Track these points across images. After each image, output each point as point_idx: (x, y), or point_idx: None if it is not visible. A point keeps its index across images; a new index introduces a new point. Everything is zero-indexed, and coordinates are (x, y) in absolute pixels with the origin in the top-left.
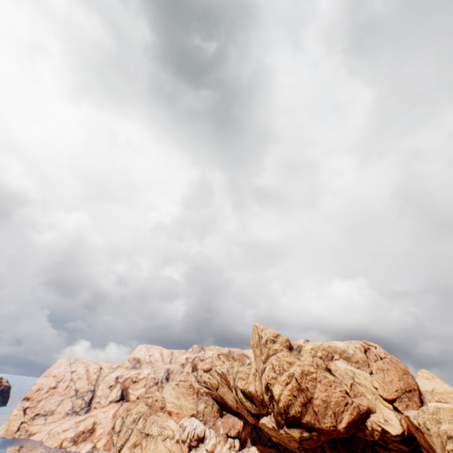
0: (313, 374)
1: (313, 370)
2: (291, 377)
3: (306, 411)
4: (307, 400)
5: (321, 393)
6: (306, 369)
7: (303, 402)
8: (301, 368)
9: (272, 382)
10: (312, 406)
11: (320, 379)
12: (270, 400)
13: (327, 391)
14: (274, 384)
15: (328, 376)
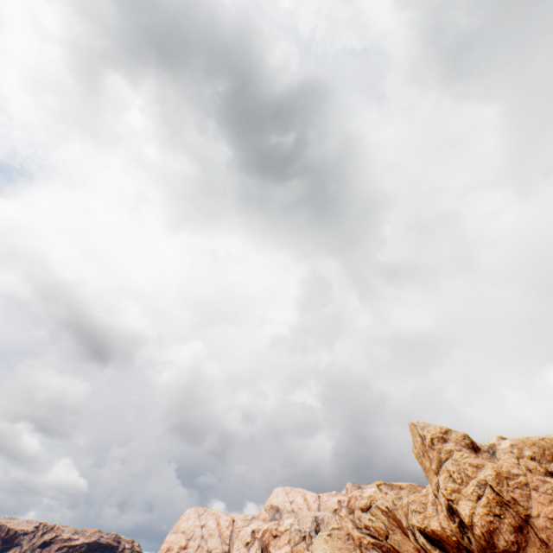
0: (518, 477)
1: (518, 471)
2: (484, 487)
3: (525, 541)
4: (521, 522)
5: (543, 507)
6: (503, 470)
7: (514, 525)
8: (493, 468)
9: (453, 498)
10: (534, 531)
11: (536, 485)
12: (460, 530)
13: (552, 502)
14: (459, 500)
15: (549, 480)
